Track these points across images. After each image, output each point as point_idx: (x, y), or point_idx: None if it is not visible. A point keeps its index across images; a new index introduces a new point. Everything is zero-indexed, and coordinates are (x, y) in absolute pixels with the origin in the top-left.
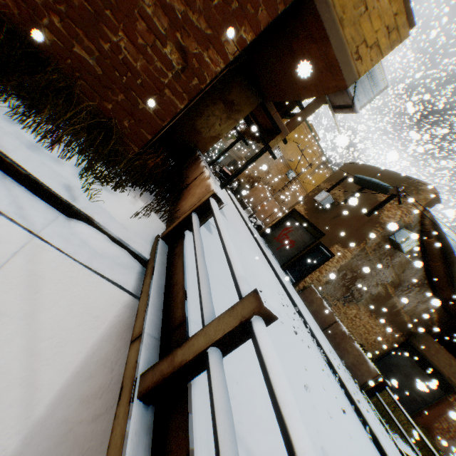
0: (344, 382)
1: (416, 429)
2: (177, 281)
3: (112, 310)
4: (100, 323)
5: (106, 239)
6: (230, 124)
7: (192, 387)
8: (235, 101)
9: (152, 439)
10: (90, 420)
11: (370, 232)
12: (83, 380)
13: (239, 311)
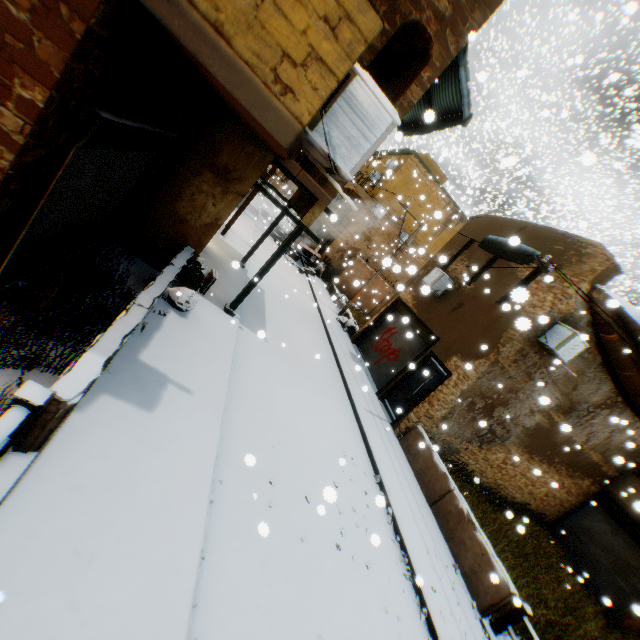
0: (434, 624)
1: None
2: None
3: None
4: None
5: None
6: (230, 201)
7: None
8: (229, 165)
9: None
10: None
11: (505, 333)
12: None
13: None
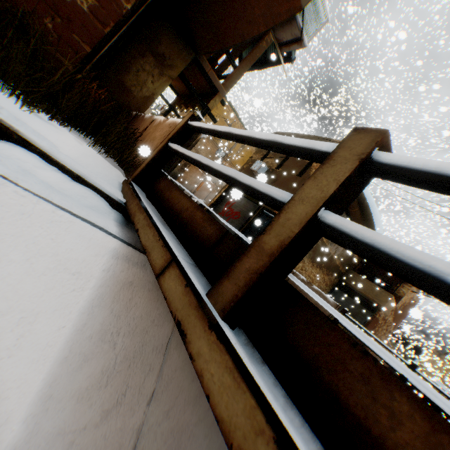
0: None
1: (375, 338)
2: (184, 208)
3: (98, 262)
4: (84, 282)
5: (60, 173)
6: (164, 82)
7: (296, 281)
8: (166, 55)
9: (266, 364)
10: (97, 422)
11: None
12: (75, 367)
13: (346, 154)
